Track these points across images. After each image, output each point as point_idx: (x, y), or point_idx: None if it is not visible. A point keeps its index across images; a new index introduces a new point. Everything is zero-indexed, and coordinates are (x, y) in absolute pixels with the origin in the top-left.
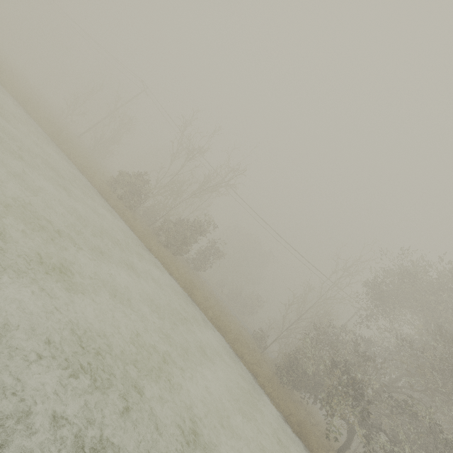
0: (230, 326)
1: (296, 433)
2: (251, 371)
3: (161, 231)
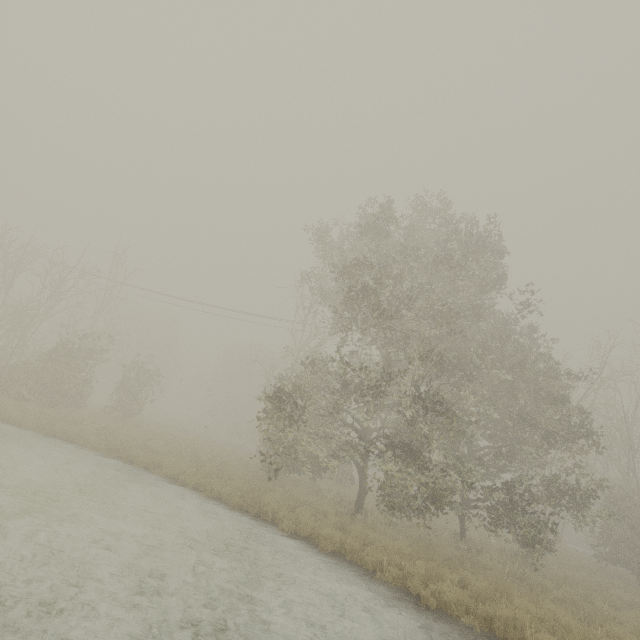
0: (128, 438)
1: (238, 508)
2: (172, 475)
3: (12, 383)
